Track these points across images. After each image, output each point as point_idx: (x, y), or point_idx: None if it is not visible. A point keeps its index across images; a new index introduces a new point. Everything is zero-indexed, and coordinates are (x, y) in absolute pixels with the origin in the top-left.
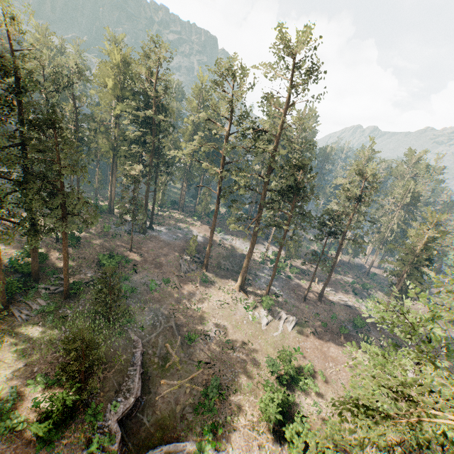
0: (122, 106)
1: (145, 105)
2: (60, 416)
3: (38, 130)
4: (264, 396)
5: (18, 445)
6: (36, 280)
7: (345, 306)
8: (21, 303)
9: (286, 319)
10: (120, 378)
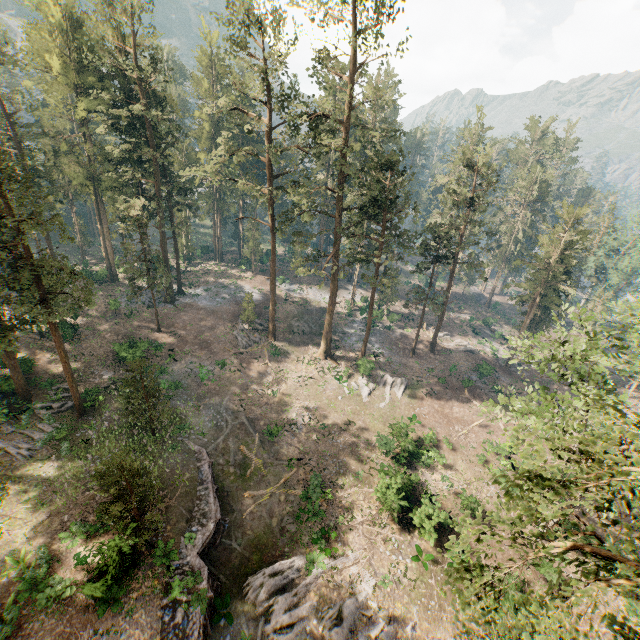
0: (87, 103)
1: (125, 96)
2: (119, 568)
3: None
4: (381, 484)
5: (71, 615)
6: (27, 399)
7: (465, 351)
8: (15, 436)
9: (393, 383)
10: (189, 503)
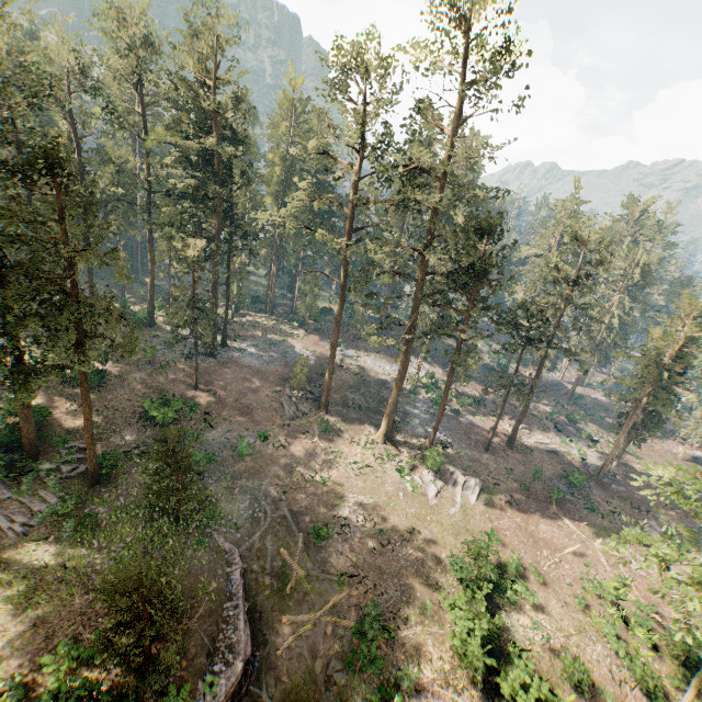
0: (159, 133)
1: (200, 130)
2: None
3: (8, 177)
4: (459, 628)
5: None
6: (34, 457)
7: (548, 452)
8: (11, 503)
9: (465, 483)
10: (213, 626)
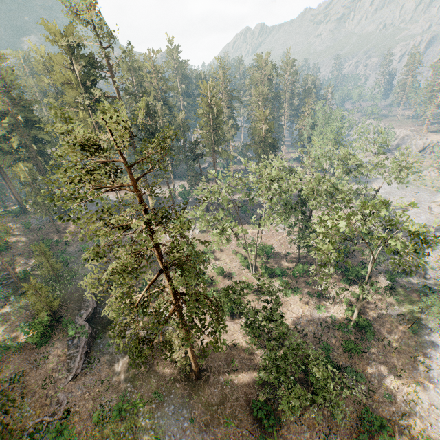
0: None
1: None
2: (46, 333)
3: None
4: None
5: (27, 352)
6: None
7: (240, 202)
8: None
9: (195, 228)
10: (79, 304)
